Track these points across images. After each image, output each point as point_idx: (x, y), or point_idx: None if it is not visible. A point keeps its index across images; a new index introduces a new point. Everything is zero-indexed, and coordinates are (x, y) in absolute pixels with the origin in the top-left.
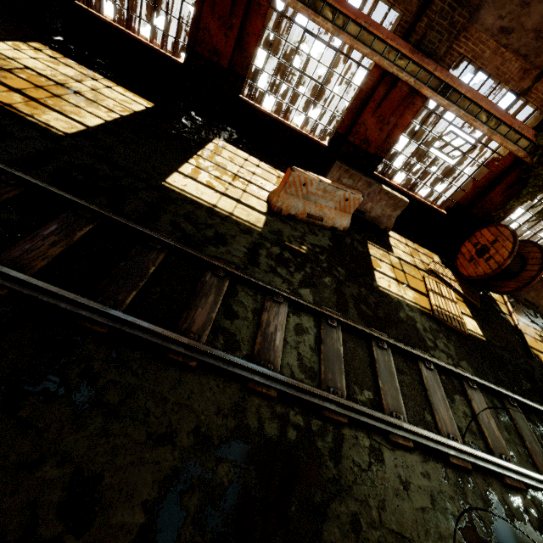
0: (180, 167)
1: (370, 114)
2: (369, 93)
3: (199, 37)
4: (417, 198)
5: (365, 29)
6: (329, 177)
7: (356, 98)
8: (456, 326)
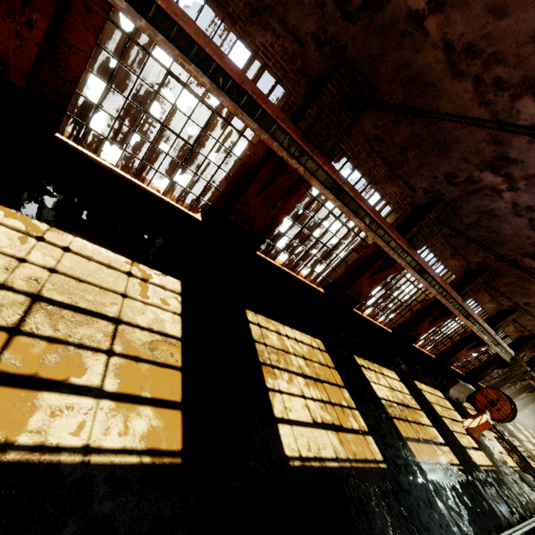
0: (460, 441)
1: (465, 350)
2: (463, 338)
3: (416, 329)
4: (458, 372)
5: (485, 329)
6: (452, 387)
7: (457, 340)
8: (528, 472)
